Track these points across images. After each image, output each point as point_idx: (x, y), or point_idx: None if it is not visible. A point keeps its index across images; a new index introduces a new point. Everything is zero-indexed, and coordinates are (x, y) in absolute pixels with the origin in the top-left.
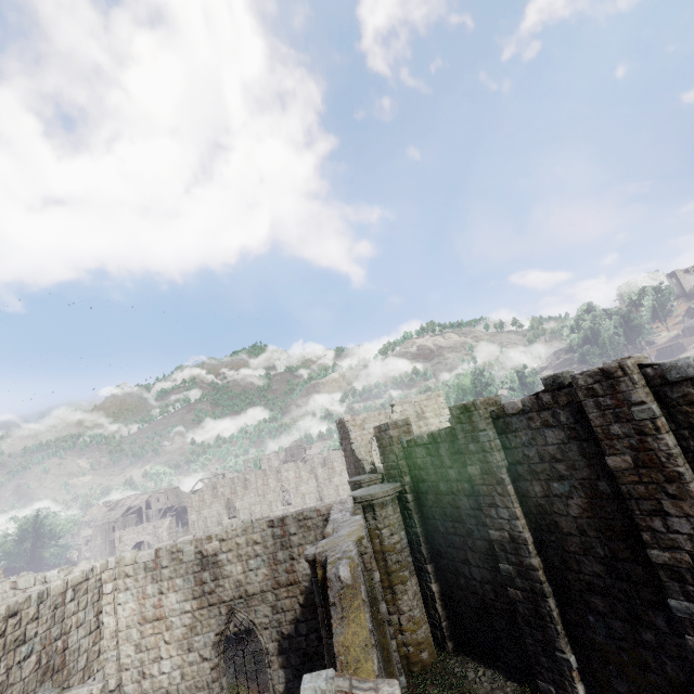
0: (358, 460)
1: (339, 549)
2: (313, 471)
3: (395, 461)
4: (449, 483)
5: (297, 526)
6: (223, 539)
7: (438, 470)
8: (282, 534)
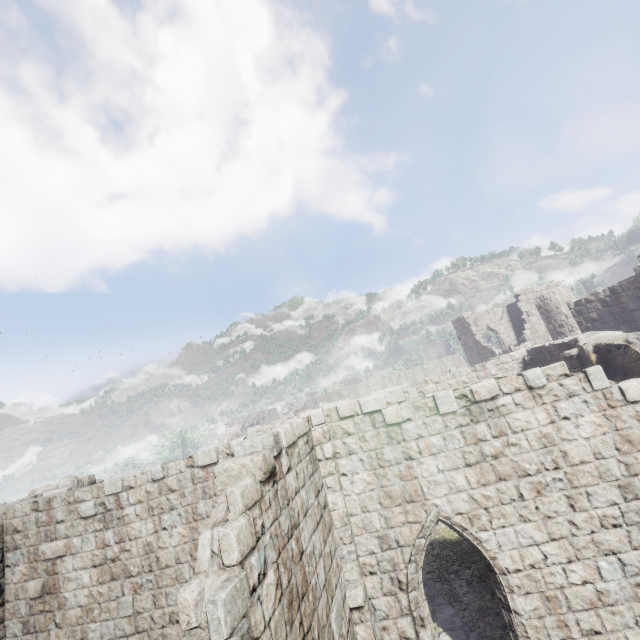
0: (484, 347)
1: (611, 337)
2: (399, 383)
3: (564, 320)
4: (633, 323)
5: (496, 369)
6: (437, 382)
7: (618, 316)
8: (485, 375)
